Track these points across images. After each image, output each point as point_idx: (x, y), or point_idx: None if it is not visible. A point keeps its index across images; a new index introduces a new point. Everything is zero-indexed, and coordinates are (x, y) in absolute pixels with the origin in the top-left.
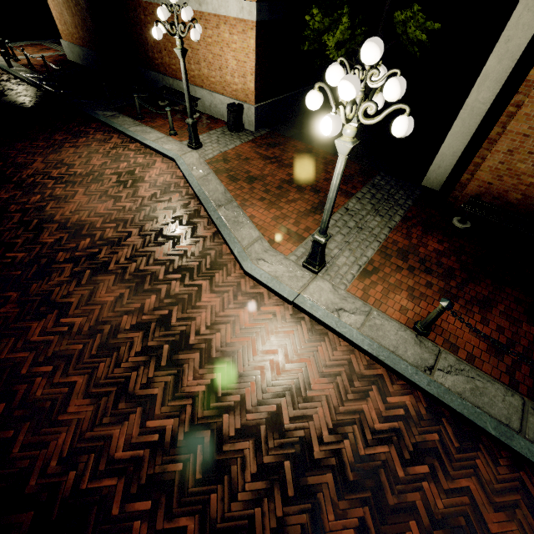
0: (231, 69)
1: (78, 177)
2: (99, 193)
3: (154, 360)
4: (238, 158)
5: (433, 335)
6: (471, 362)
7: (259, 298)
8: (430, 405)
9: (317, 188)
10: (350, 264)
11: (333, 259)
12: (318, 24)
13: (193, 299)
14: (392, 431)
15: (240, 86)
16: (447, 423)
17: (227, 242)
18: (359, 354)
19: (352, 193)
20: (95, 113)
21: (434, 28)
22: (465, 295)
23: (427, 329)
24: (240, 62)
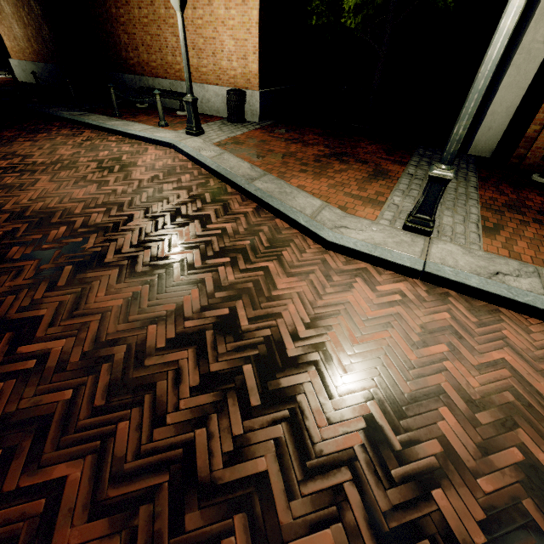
0: (228, 52)
1: (40, 165)
2: (74, 179)
3: (233, 396)
4: (252, 141)
5: None
6: None
7: (364, 275)
8: None
9: (361, 160)
10: (461, 222)
11: (436, 220)
12: None
13: (264, 288)
14: None
15: (240, 70)
16: None
17: (283, 212)
18: None
19: (403, 162)
20: (58, 113)
21: None
22: None
23: None
24: (240, 41)
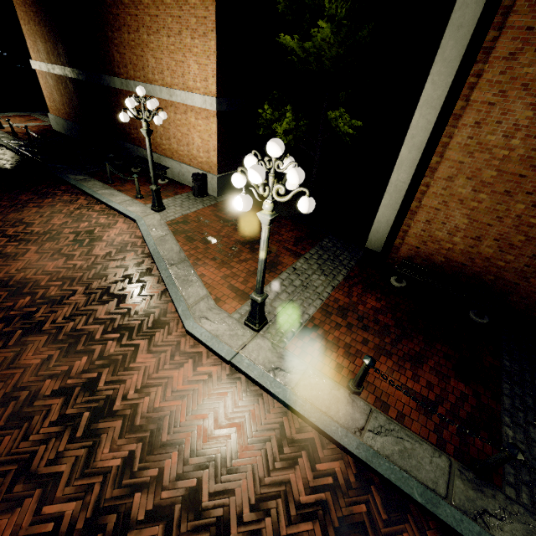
0: (197, 146)
1: (35, 235)
2: (52, 252)
3: (70, 430)
4: (198, 221)
5: (366, 393)
6: (401, 421)
7: (197, 357)
8: (359, 471)
9: (269, 249)
10: (291, 321)
11: (275, 317)
12: (269, 116)
13: (128, 360)
14: (318, 504)
15: (205, 159)
16: (376, 491)
17: (173, 300)
18: (292, 416)
19: (301, 253)
20: (67, 177)
21: (358, 125)
22: (398, 352)
23: (358, 387)
24: (205, 141)
